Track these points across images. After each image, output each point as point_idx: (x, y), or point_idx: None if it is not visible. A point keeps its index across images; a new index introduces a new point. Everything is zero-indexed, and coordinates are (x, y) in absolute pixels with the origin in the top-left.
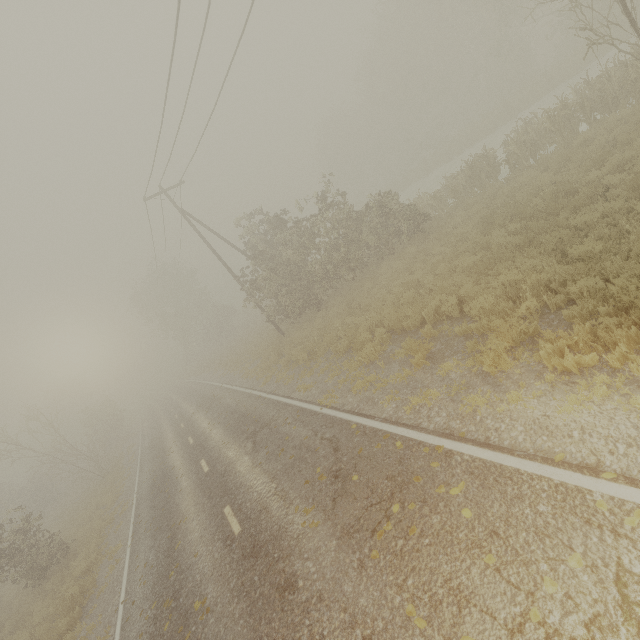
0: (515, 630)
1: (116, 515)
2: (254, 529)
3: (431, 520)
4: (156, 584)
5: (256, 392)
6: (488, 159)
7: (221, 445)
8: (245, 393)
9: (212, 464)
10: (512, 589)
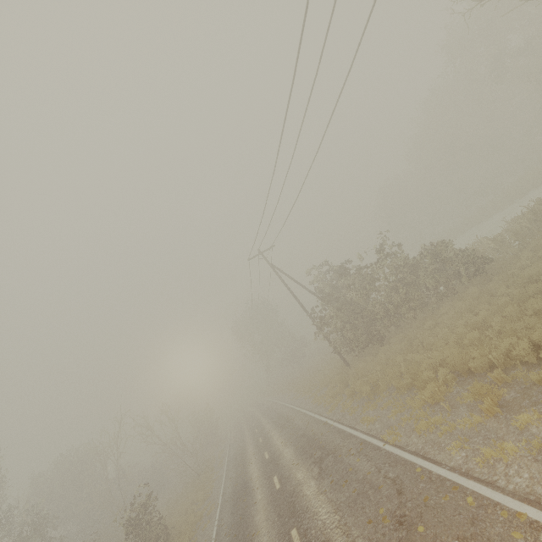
0: None
1: (205, 513)
2: None
3: None
4: None
5: (323, 418)
6: None
7: (291, 465)
8: (313, 418)
9: (283, 482)
10: None
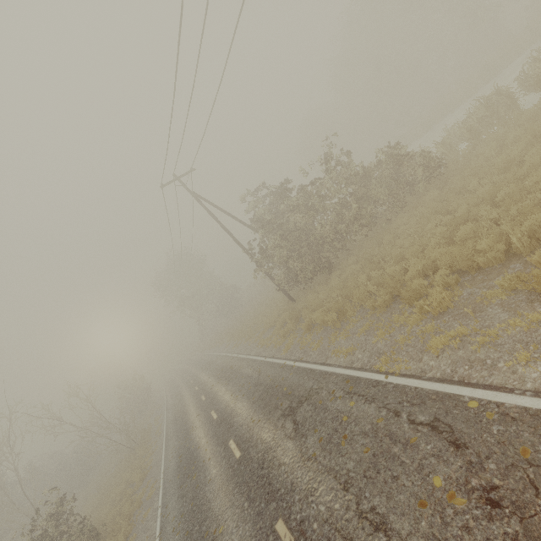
0: None
1: (144, 497)
2: None
3: None
4: None
5: (279, 360)
6: (506, 92)
7: (250, 423)
8: (266, 362)
9: (244, 448)
10: None
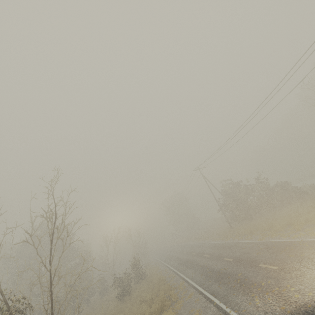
0: (313, 252)
1: (162, 272)
2: (238, 258)
3: (297, 248)
4: (201, 272)
5: (224, 241)
6: None
7: (213, 251)
8: (217, 242)
9: (211, 254)
10: (314, 250)
